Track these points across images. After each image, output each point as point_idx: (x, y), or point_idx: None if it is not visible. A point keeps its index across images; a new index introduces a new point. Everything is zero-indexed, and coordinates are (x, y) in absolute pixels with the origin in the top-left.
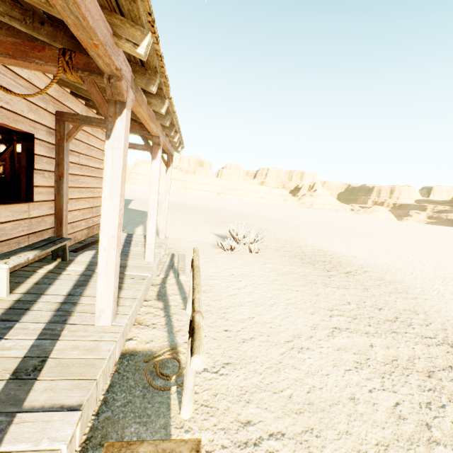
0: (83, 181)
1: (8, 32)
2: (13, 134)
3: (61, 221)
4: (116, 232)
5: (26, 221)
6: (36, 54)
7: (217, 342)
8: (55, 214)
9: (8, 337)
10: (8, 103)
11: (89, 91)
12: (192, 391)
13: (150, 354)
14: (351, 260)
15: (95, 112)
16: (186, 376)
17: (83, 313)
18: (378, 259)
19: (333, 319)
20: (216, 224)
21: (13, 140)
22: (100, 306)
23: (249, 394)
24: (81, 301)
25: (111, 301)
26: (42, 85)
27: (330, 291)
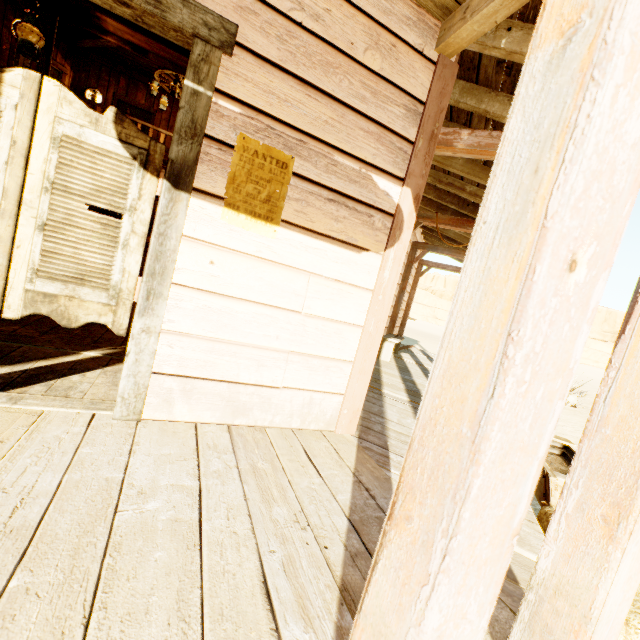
0: None
1: (426, 202)
2: None
3: (394, 323)
4: None
5: None
6: (468, 224)
7: None
8: (391, 317)
9: (415, 378)
10: None
11: None
12: None
13: None
14: None
15: (422, 238)
16: None
17: None
18: None
19: None
20: None
21: None
22: None
23: None
24: None
25: None
26: None
27: None
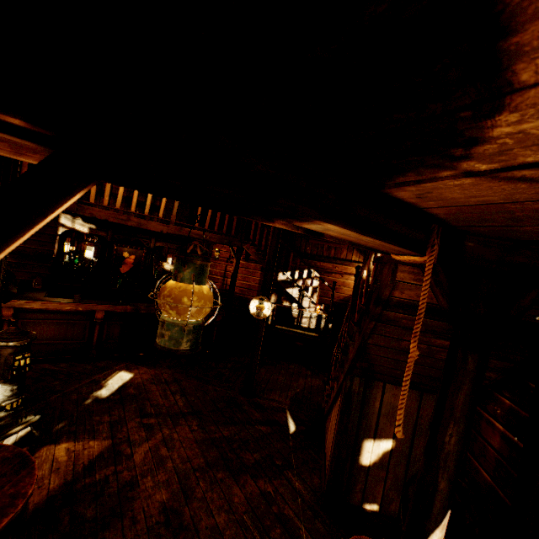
0: None
1: None
2: (336, 282)
3: None
4: None
5: None
6: None
7: None
8: None
9: None
10: None
11: None
12: None
13: None
14: None
15: None
16: None
17: None
18: None
19: None
20: None
21: (335, 286)
22: None
23: None
24: None
25: None
26: None
27: None
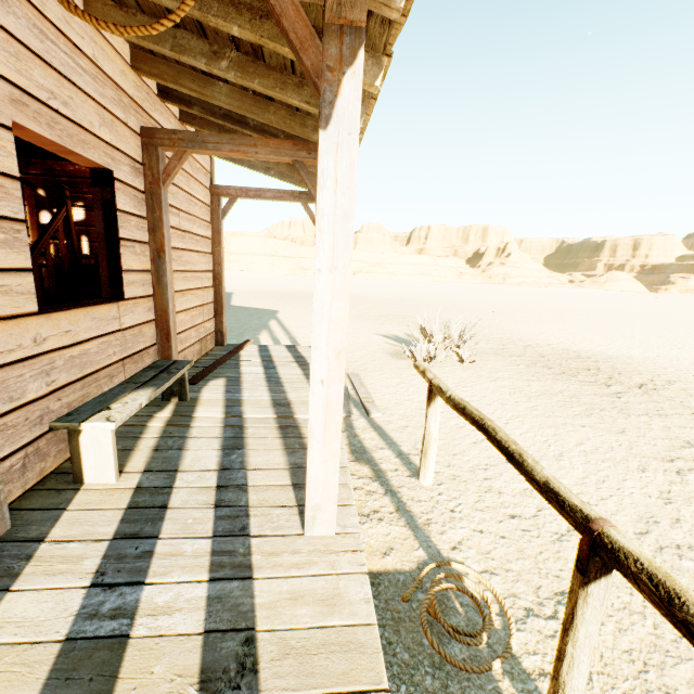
0: (187, 260)
1: None
2: (63, 186)
3: (168, 331)
4: (344, 343)
5: (117, 336)
6: None
7: (512, 543)
8: (156, 319)
9: (153, 581)
10: (67, 105)
11: (277, 9)
12: (582, 693)
13: (404, 581)
14: (630, 364)
15: None
16: (572, 664)
17: (267, 508)
18: (672, 358)
19: (688, 479)
20: (376, 319)
21: (64, 197)
22: (313, 499)
23: (656, 671)
24: (251, 480)
25: (335, 486)
26: (115, 75)
27: (639, 422)
